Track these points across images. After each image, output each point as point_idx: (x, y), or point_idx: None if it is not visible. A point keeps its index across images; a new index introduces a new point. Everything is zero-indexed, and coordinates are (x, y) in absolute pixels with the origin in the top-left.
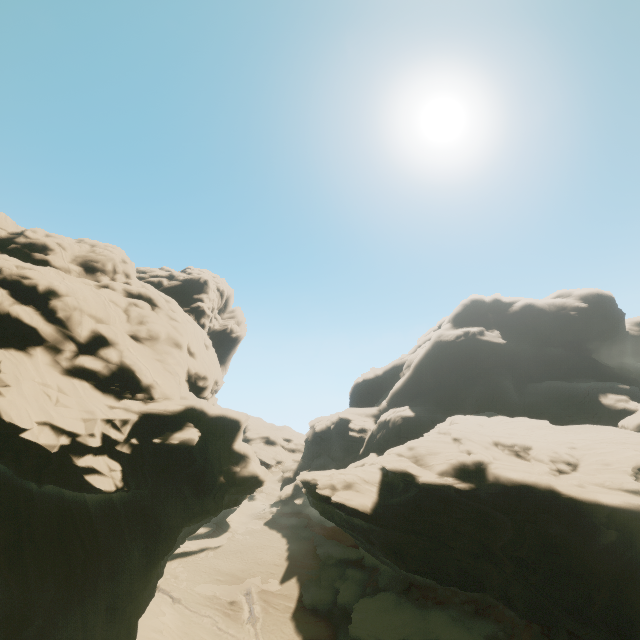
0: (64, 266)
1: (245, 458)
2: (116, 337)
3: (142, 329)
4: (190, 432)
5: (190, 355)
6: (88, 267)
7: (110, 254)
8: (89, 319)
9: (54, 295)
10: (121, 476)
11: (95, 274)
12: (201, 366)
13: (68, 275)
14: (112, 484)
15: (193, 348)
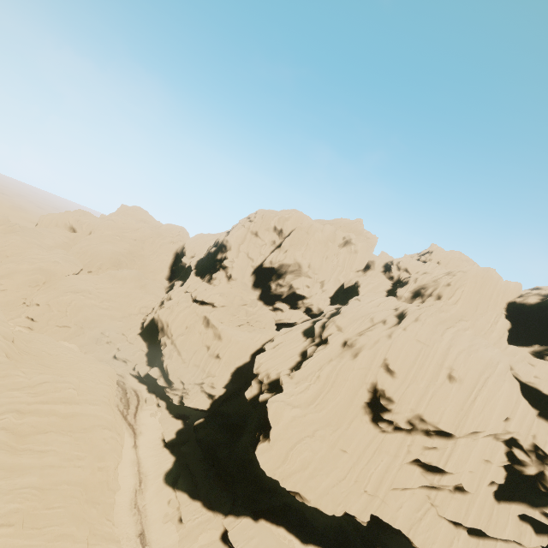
0: (401, 295)
1: (269, 437)
2: (330, 339)
3: (353, 338)
4: (266, 395)
5: (388, 372)
6: (417, 293)
7: (442, 280)
8: (334, 327)
9: (338, 314)
10: (253, 396)
11: (416, 298)
12: (394, 387)
13: (394, 301)
14: (249, 396)
15: (392, 366)
